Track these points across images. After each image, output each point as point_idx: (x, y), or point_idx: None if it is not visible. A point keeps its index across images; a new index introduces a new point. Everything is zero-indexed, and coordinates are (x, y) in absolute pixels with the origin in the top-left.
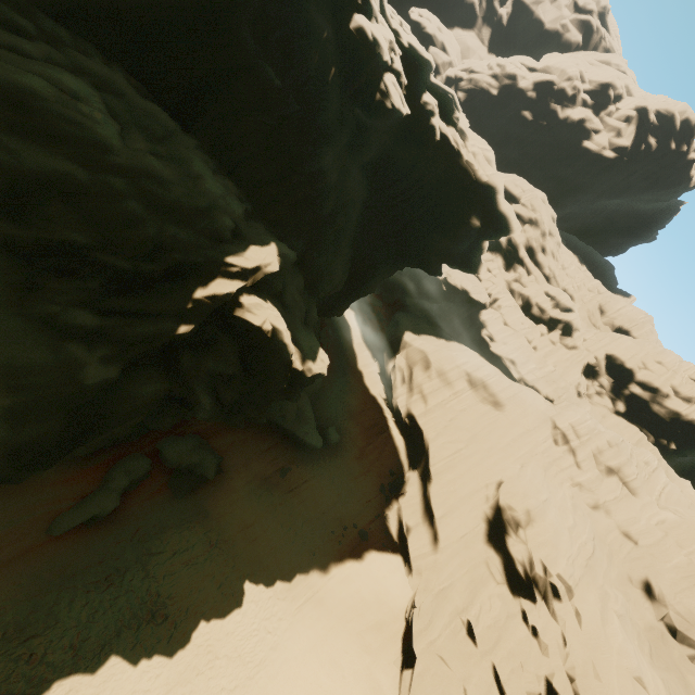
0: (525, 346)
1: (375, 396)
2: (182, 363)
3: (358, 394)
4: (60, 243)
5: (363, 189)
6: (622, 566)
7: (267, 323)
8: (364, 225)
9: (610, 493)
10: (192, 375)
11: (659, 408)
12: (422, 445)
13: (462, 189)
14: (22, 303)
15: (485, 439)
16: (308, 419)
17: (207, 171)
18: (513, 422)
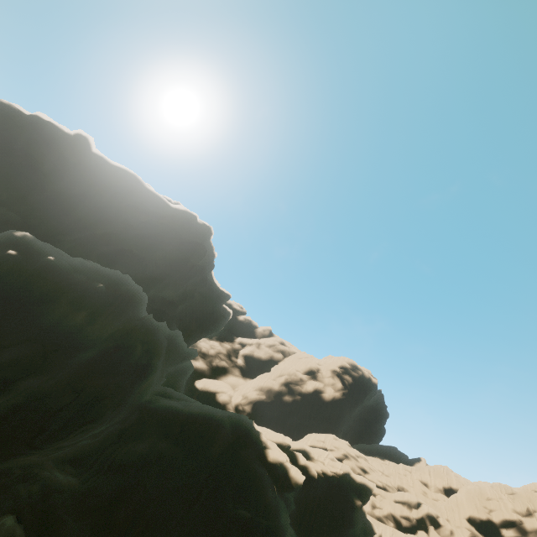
0: None
1: None
2: None
3: None
4: None
5: None
6: None
7: None
8: None
9: None
10: None
11: (531, 536)
12: None
13: (336, 487)
14: None
15: None
16: None
17: None
18: None
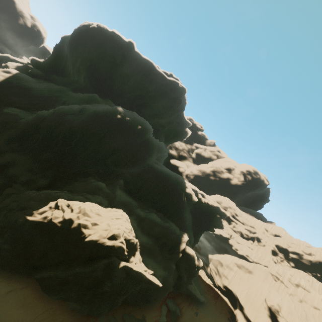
0: (248, 249)
1: (209, 283)
2: (179, 264)
3: (203, 284)
4: (163, 242)
5: (191, 215)
6: (319, 319)
7: (191, 251)
8: (193, 223)
9: (301, 293)
10: (181, 267)
11: (303, 260)
12: (234, 297)
13: (211, 209)
14: (162, 254)
15: (253, 286)
16: (197, 290)
17: (172, 222)
18: (258, 277)
